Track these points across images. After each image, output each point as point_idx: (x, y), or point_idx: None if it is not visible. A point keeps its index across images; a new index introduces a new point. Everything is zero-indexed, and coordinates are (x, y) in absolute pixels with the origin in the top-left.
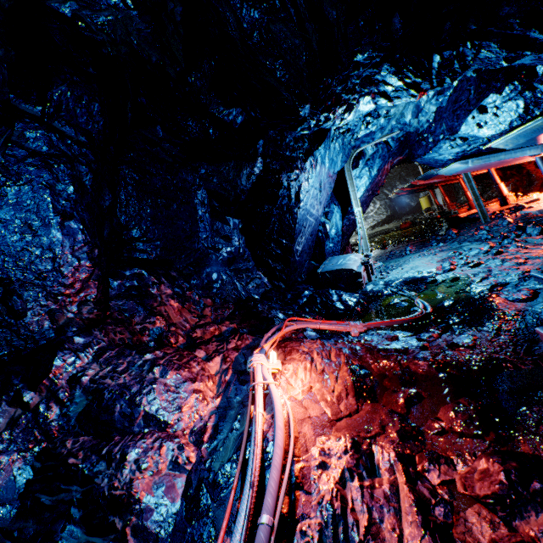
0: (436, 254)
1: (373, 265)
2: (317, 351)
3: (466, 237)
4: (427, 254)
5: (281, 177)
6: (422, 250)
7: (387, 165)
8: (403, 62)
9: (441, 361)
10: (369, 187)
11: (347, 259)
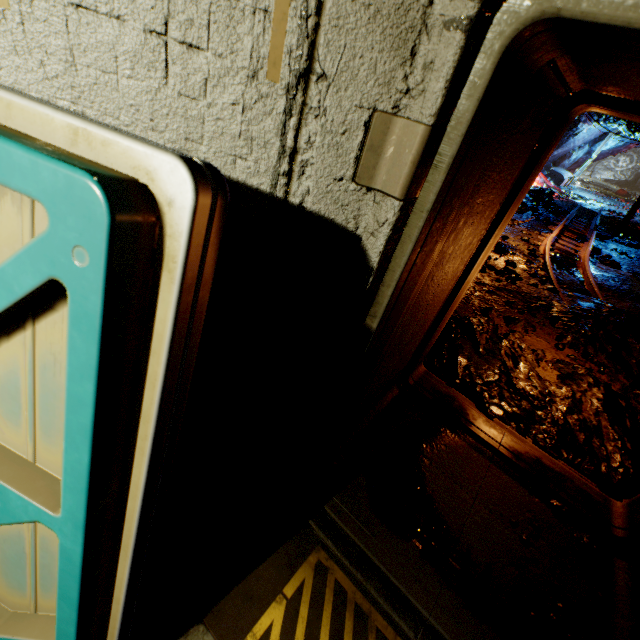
0: (597, 198)
1: (571, 185)
2: (540, 179)
3: (616, 202)
4: (595, 196)
5: (579, 125)
6: (596, 195)
7: (632, 145)
8: (629, 128)
9: (561, 196)
10: (611, 150)
11: (565, 173)
